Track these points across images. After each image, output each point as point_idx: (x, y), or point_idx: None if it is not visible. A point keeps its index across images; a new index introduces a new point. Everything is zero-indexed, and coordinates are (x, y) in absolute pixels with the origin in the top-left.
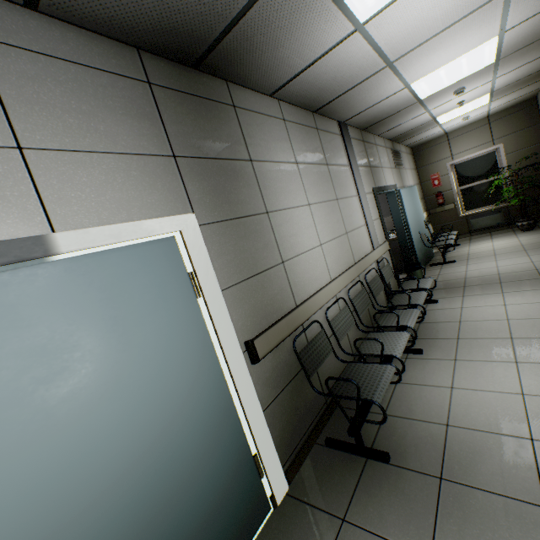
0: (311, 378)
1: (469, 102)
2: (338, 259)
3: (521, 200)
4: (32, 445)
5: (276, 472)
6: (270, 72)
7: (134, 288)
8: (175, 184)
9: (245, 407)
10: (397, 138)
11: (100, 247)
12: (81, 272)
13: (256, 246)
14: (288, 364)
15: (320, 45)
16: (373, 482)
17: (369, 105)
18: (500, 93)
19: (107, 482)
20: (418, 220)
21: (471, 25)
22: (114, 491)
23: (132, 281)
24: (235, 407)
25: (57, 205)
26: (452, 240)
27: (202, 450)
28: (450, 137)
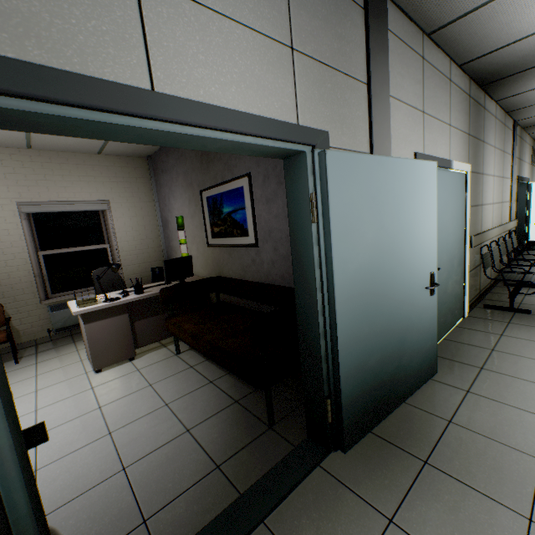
0: (478, 275)
1: None
2: (496, 217)
3: None
4: (441, 231)
5: (466, 303)
6: (511, 90)
7: (456, 191)
8: (467, 149)
9: (465, 265)
10: None
11: (454, 170)
12: (451, 178)
13: (477, 191)
14: (474, 260)
15: None
16: (522, 317)
17: None
18: None
19: (445, 258)
20: None
21: None
22: (445, 262)
23: (456, 188)
24: (463, 263)
25: (451, 150)
26: None
27: (456, 270)
28: None
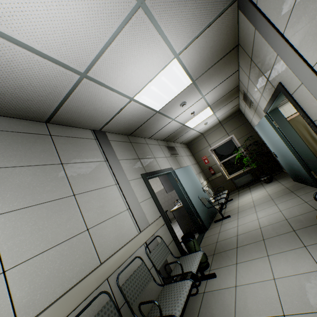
0: None
1: (199, 113)
2: (57, 275)
3: (257, 164)
4: None
5: None
6: None
7: None
8: None
9: None
10: (168, 139)
11: None
12: None
13: None
14: None
15: None
16: None
17: (111, 115)
18: (216, 106)
19: None
20: (197, 188)
21: (137, 41)
22: None
23: None
24: None
25: None
26: (223, 198)
27: None
28: (205, 135)
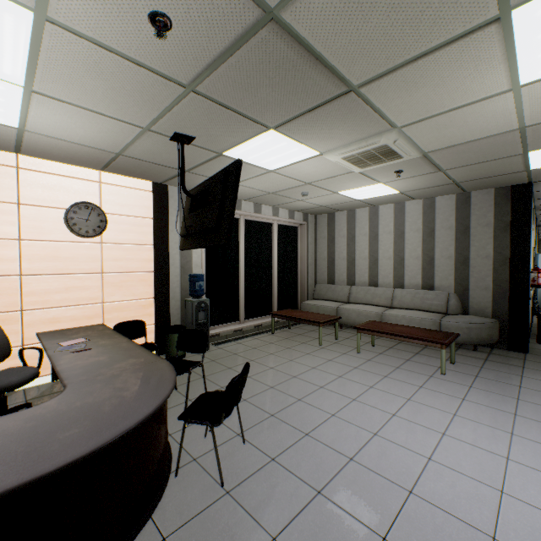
0: None
1: None
2: None
3: None
4: None
5: None
6: None
7: None
8: None
9: None
10: (540, 236)
11: None
12: None
13: None
14: None
15: None
16: None
17: None
18: None
19: None
20: None
21: None
22: None
23: None
24: None
25: None
26: None
27: None
28: None
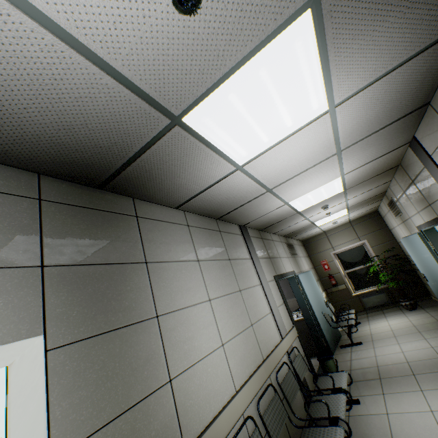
0: None
1: (334, 213)
2: (244, 358)
3: (396, 282)
4: None
5: None
6: (172, 193)
7: None
8: (29, 298)
9: None
10: (289, 235)
11: None
12: None
13: (133, 364)
14: None
15: (210, 177)
16: None
17: (261, 215)
18: (353, 208)
19: None
20: (319, 301)
21: (320, 170)
22: None
23: None
24: None
25: None
26: (353, 319)
27: None
28: (328, 234)
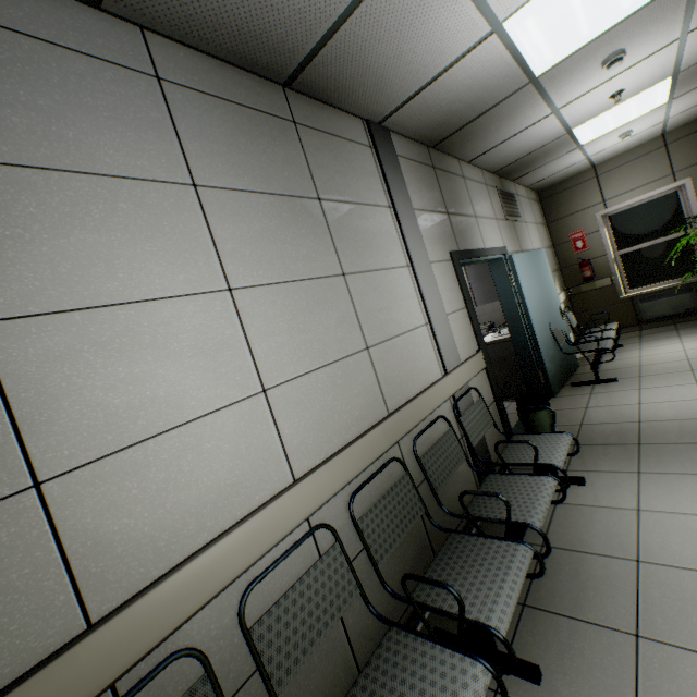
0: None
1: (632, 96)
2: (332, 416)
3: None
4: None
5: None
6: None
7: None
8: None
9: None
10: (508, 171)
11: None
12: None
13: None
14: None
15: None
16: None
17: (423, 80)
18: (691, 78)
19: None
20: (549, 307)
21: None
22: None
23: None
24: None
25: None
26: (610, 340)
27: None
28: (601, 172)
